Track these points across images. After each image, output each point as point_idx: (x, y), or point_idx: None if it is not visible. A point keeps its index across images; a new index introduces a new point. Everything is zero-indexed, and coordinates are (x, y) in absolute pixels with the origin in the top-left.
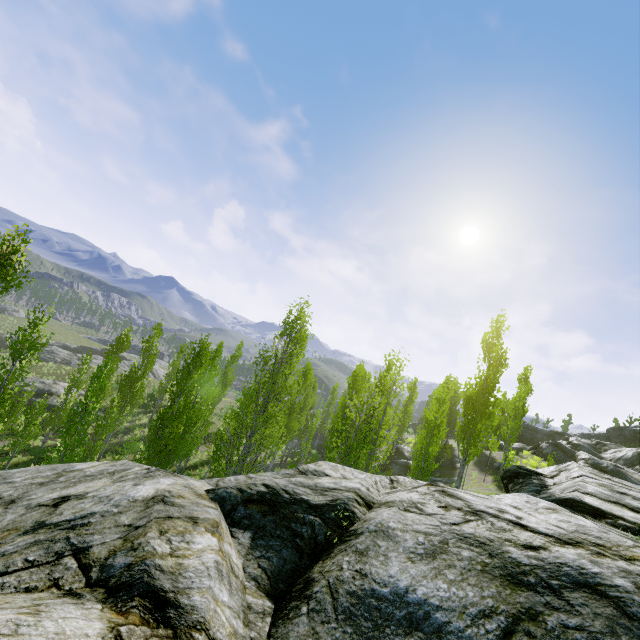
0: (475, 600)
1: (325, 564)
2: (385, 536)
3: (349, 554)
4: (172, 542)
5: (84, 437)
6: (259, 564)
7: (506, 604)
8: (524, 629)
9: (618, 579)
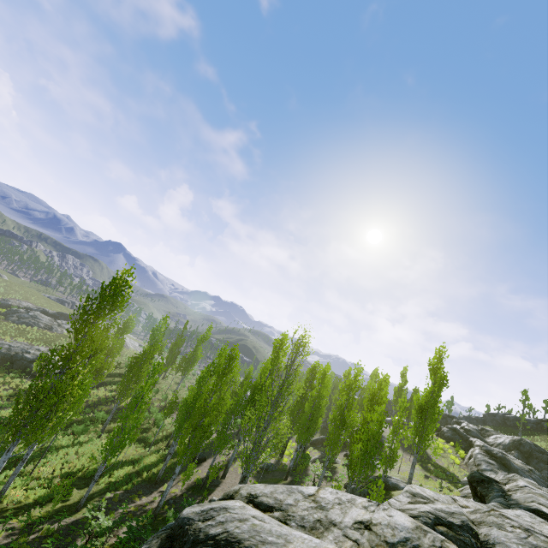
0: None
1: None
2: (506, 546)
3: None
4: None
5: (137, 422)
6: None
7: None
8: None
9: None
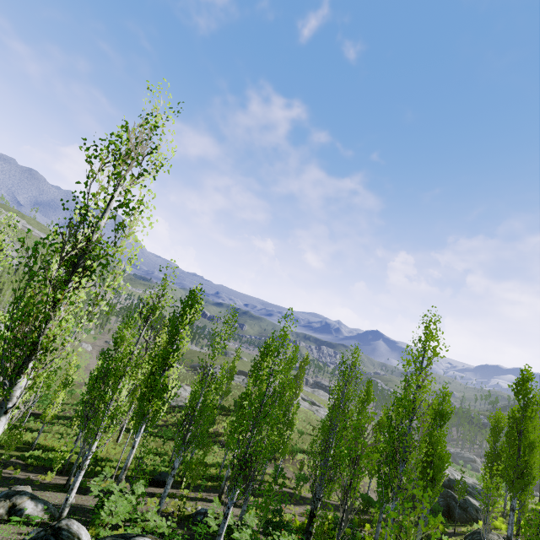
0: None
1: None
2: None
3: None
4: None
5: None
6: None
7: None
8: None
9: None
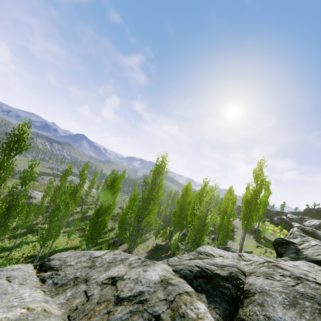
0: None
1: (244, 310)
2: (267, 294)
3: (256, 306)
4: (192, 310)
5: (58, 223)
6: (216, 312)
7: None
8: None
9: None
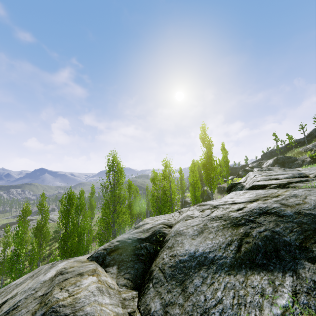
0: (223, 241)
1: (156, 261)
2: (179, 235)
3: (165, 251)
4: (69, 290)
5: (22, 269)
6: (124, 277)
7: (236, 236)
8: (245, 242)
9: (274, 205)
